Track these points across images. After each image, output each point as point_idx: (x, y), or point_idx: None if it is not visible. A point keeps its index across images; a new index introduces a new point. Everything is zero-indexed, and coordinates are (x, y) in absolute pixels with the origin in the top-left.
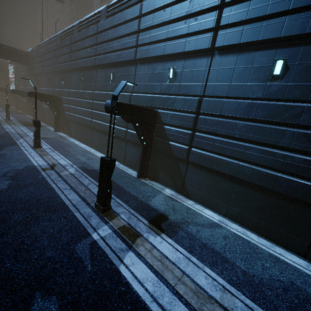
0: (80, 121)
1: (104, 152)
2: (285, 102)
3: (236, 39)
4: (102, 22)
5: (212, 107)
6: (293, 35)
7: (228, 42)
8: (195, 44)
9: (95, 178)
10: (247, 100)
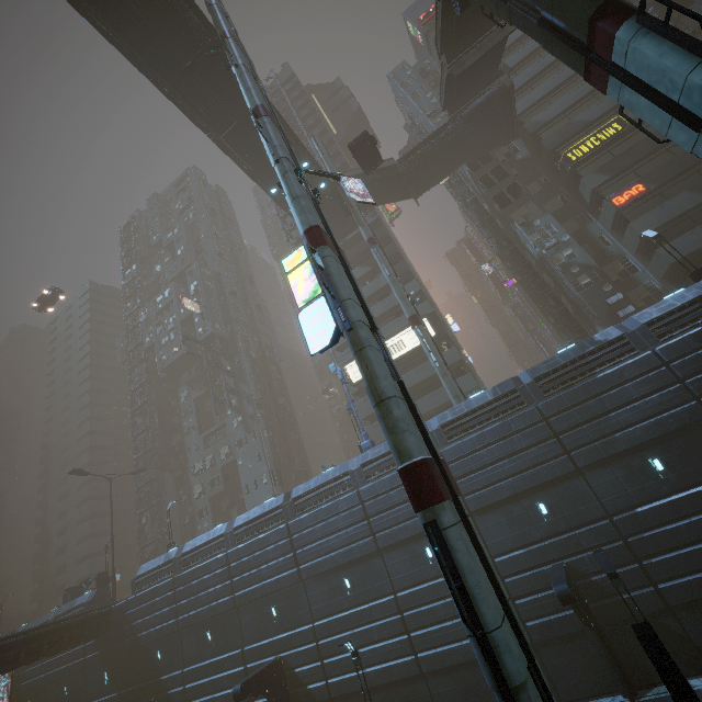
0: (381, 680)
1: None
2: (697, 488)
3: (598, 456)
4: (368, 487)
5: (634, 522)
6: (645, 441)
7: (592, 460)
8: (554, 472)
9: None
10: (663, 500)
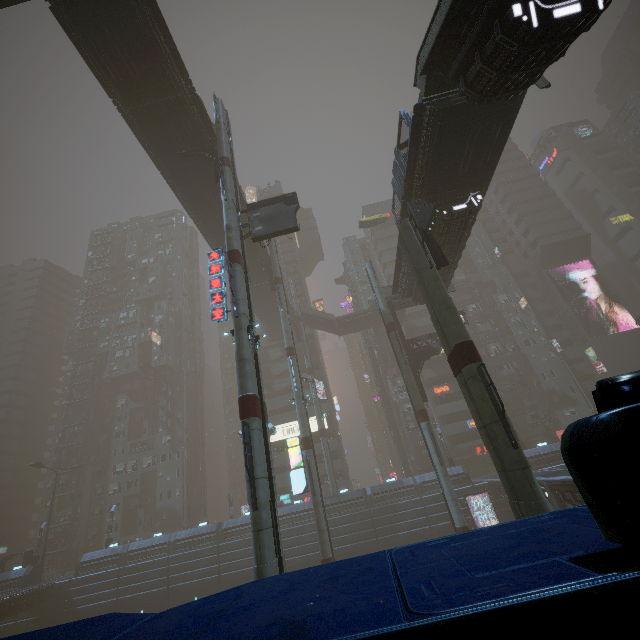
0: None
1: None
2: None
3: (388, 542)
4: None
5: None
6: (408, 539)
7: (385, 543)
8: (369, 545)
9: None
10: None
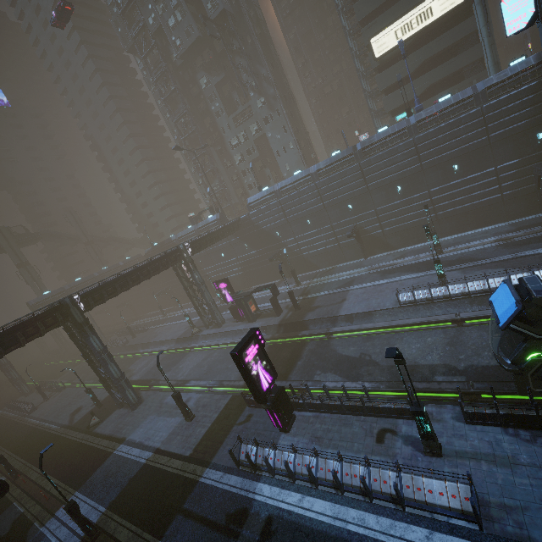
0: (414, 225)
1: (469, 229)
2: None
3: None
4: (422, 135)
5: None
6: None
7: None
8: None
9: (538, 226)
10: None
